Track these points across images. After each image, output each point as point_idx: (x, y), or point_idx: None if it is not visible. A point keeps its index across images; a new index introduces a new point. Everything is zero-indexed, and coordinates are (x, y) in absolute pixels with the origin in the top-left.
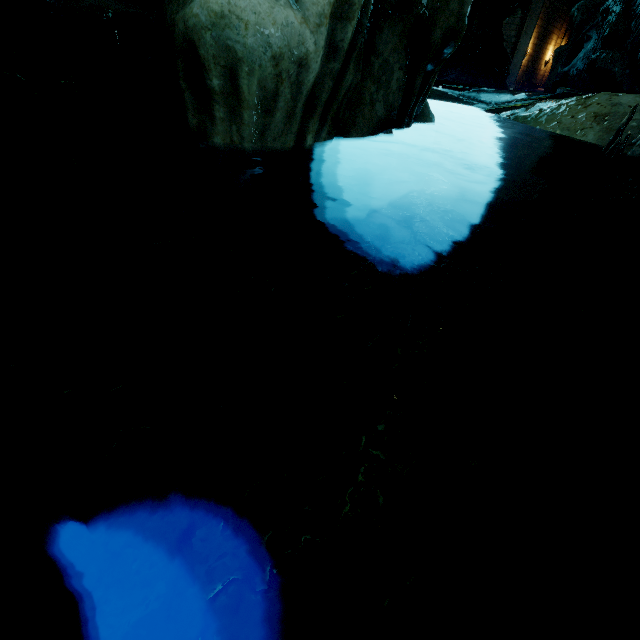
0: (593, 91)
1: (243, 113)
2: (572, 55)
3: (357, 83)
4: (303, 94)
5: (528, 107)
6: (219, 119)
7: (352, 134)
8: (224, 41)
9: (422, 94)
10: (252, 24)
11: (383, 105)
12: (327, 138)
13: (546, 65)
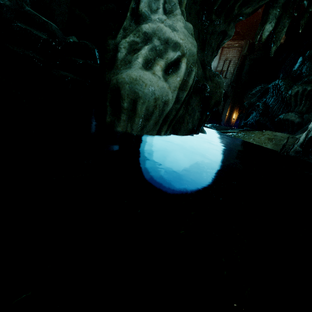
0: (259, 130)
1: (135, 119)
2: (246, 117)
3: (183, 114)
4: (164, 115)
5: (238, 132)
6: (122, 120)
7: (179, 134)
8: (134, 89)
9: (204, 122)
10: (148, 85)
11: (191, 124)
12: (169, 134)
13: (233, 119)
